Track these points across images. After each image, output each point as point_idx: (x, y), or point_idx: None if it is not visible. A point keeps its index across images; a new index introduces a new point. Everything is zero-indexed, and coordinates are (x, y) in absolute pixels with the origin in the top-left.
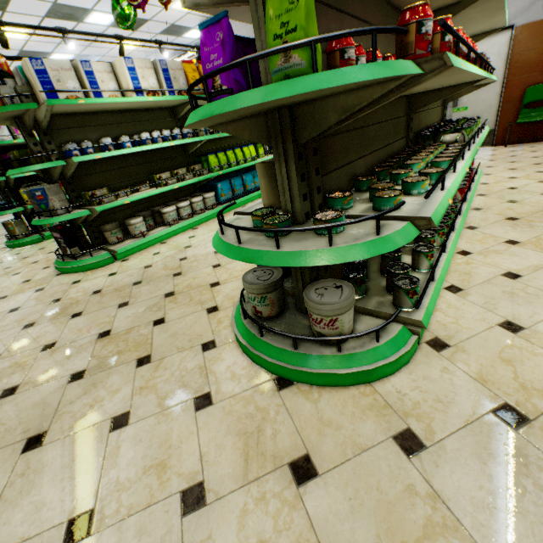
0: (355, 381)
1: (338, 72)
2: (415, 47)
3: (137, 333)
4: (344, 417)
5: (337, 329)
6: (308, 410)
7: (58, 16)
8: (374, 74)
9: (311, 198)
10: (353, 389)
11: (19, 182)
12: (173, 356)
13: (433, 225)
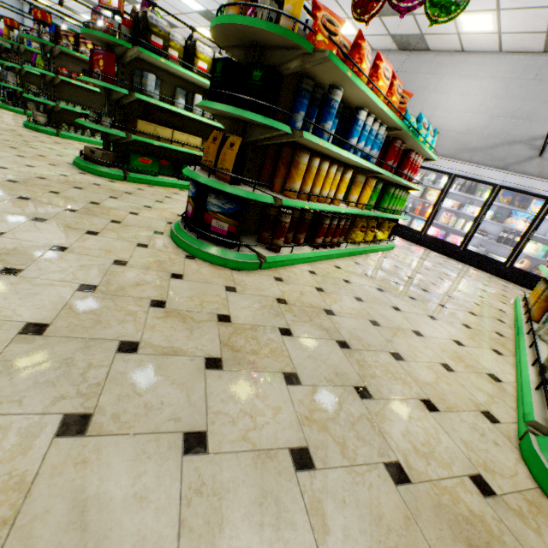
0: (35, 130)
1: (37, 69)
2: (62, 74)
3: (5, 117)
4: (25, 130)
5: (38, 120)
6: (21, 128)
7: (86, 2)
8: (41, 72)
9: (52, 97)
10: (34, 131)
11: (10, 69)
12: (7, 120)
13: (60, 106)
